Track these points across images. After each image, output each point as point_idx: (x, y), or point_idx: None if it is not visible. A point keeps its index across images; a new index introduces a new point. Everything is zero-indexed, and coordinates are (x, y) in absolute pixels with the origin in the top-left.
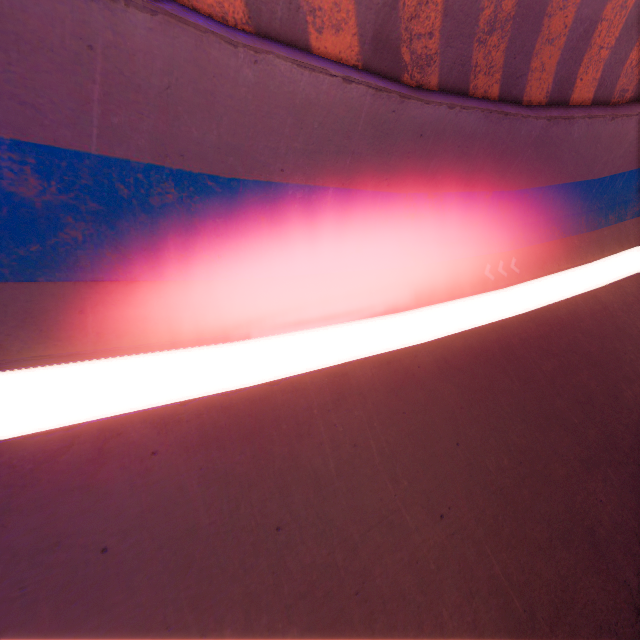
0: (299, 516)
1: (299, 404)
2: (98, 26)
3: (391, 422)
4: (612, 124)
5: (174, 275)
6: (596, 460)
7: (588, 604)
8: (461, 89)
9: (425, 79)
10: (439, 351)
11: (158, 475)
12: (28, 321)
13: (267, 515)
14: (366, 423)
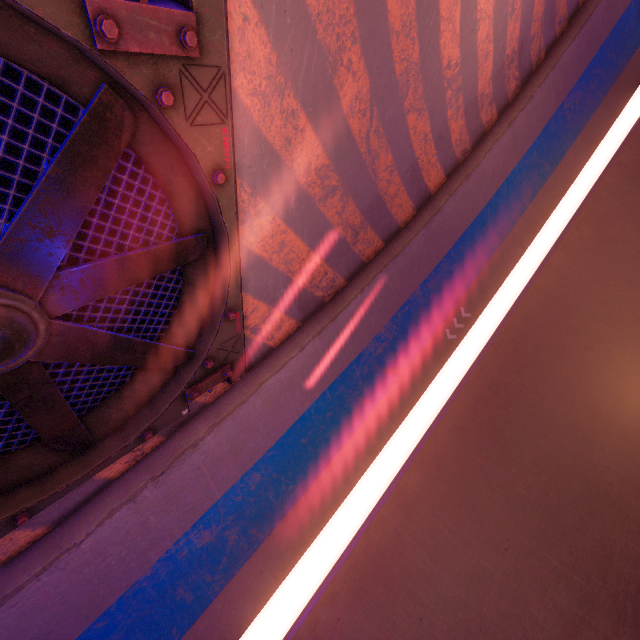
0: (427, 604)
1: (388, 532)
2: (197, 459)
3: (446, 504)
4: (470, 180)
5: (283, 513)
6: (590, 435)
7: (622, 549)
8: (360, 267)
9: (337, 287)
10: (449, 424)
11: (347, 630)
12: (245, 597)
13: (411, 615)
14: (432, 516)
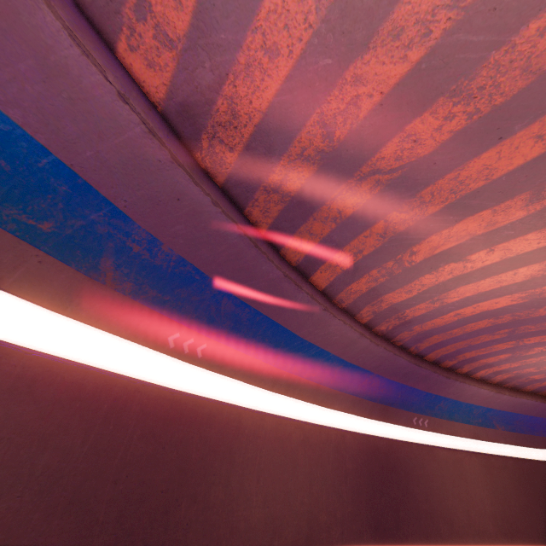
0: None
1: None
2: None
3: None
4: (323, 312)
5: None
6: None
7: None
8: (240, 204)
9: (214, 171)
10: (38, 370)
11: None
12: None
13: None
14: None
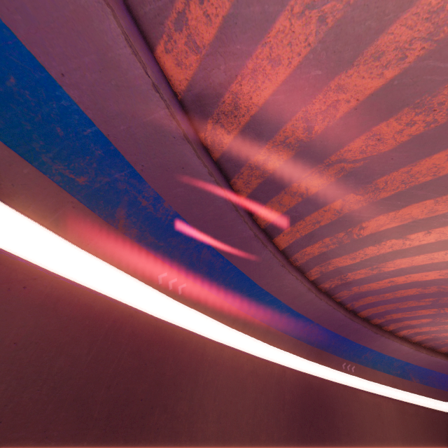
0: None
1: None
2: None
3: None
4: (281, 268)
5: None
6: None
7: None
8: (228, 175)
9: (212, 148)
10: (61, 291)
11: None
12: None
13: None
14: None
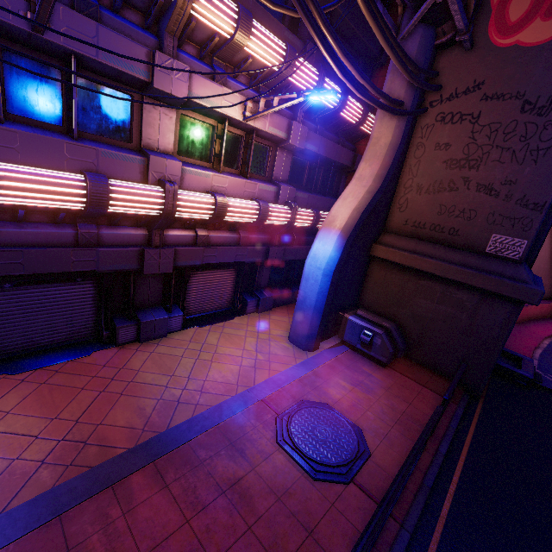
0: None
1: None
2: None
3: None
4: None
5: None
6: None
7: None
8: None
9: None
10: None
11: None
12: None
13: None
14: None
